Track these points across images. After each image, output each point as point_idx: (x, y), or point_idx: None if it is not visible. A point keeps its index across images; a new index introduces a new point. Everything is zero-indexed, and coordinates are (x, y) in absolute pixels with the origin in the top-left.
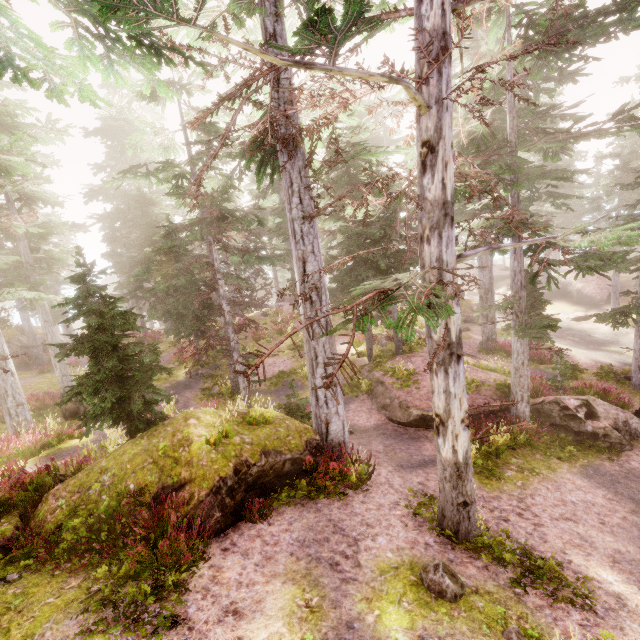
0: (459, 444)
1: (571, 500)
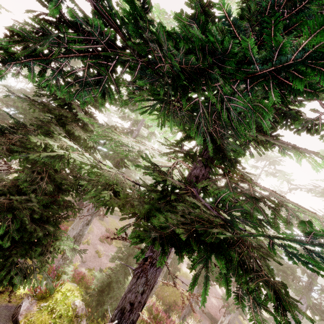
0: None
1: None
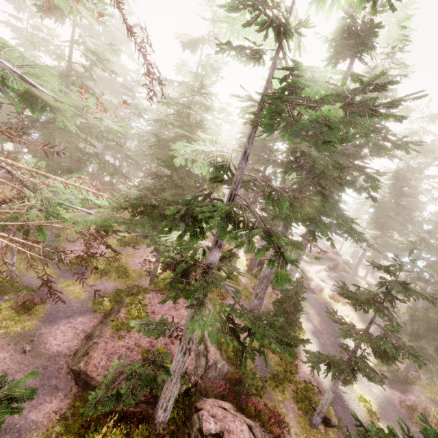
0: None
1: None
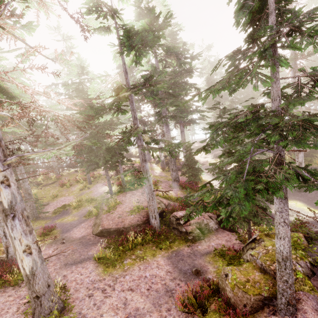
0: (24, 264)
1: (146, 275)
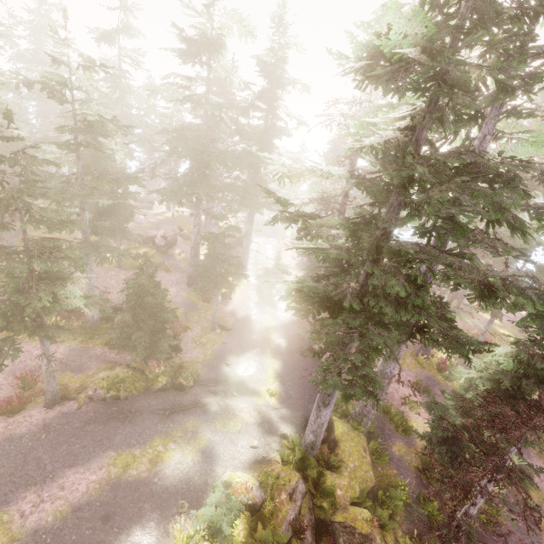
0: None
1: (33, 353)
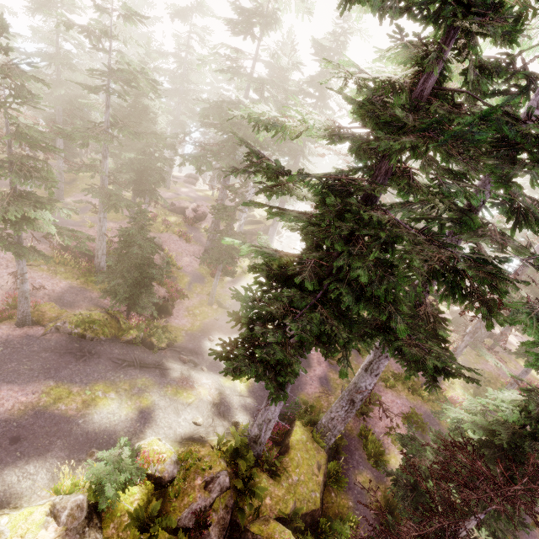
0: None
1: (37, 280)
